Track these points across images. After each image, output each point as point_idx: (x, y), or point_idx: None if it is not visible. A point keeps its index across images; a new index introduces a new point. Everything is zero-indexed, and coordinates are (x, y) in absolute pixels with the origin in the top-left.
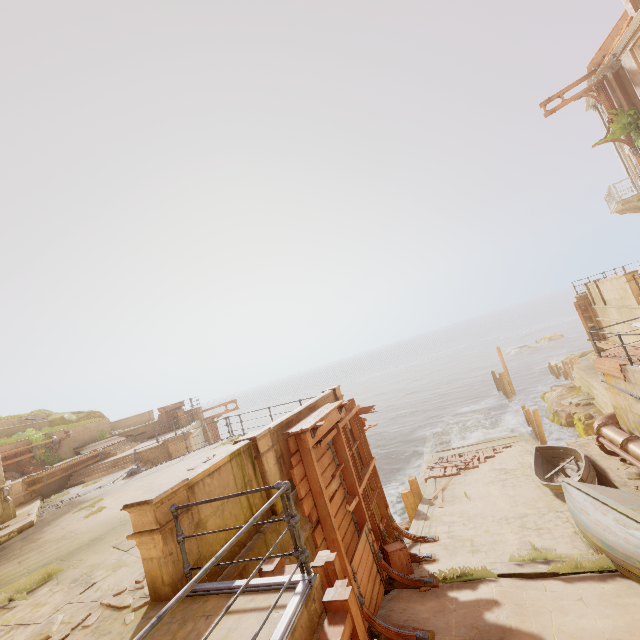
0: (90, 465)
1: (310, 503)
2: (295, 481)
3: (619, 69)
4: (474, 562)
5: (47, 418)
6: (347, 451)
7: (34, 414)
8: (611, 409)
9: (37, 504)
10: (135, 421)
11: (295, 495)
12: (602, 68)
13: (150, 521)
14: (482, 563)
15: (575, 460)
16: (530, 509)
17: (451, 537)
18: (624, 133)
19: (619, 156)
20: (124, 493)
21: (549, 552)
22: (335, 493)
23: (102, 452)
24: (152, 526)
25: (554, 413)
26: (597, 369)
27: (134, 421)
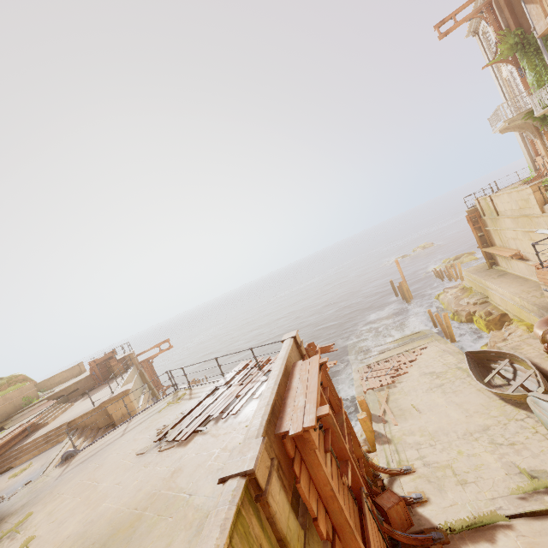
0: (17, 442)
1: (322, 514)
2: (304, 498)
3: None
4: (470, 499)
5: None
6: (331, 413)
7: None
8: (512, 306)
9: None
10: (65, 376)
11: (306, 515)
12: None
13: None
14: (481, 501)
15: (509, 362)
16: (487, 419)
17: (427, 465)
18: (511, 53)
19: (497, 80)
20: (59, 501)
21: (541, 475)
22: (331, 470)
23: (30, 425)
24: None
25: (454, 313)
26: (541, 280)
27: (64, 377)
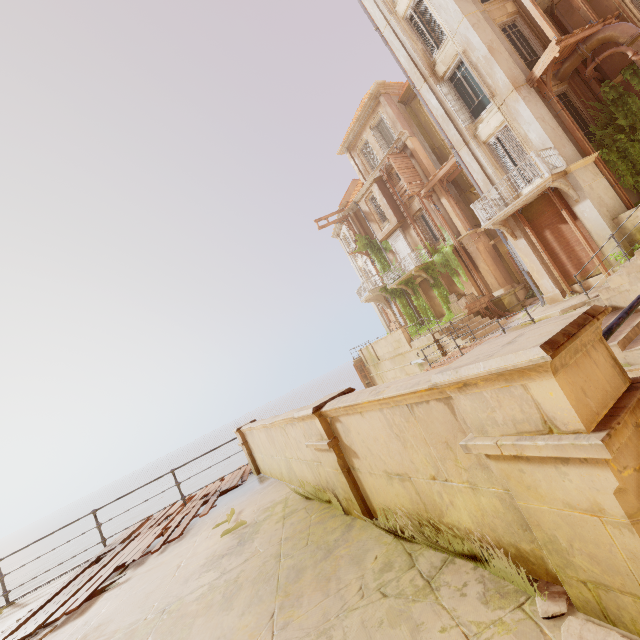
0: None
1: None
2: None
3: (356, 211)
4: None
5: None
6: None
7: None
8: None
9: None
10: None
11: None
12: (348, 208)
13: (608, 374)
14: None
15: None
16: None
17: None
18: (365, 249)
19: (356, 268)
20: None
21: None
22: None
23: None
24: (618, 386)
25: None
26: None
27: None
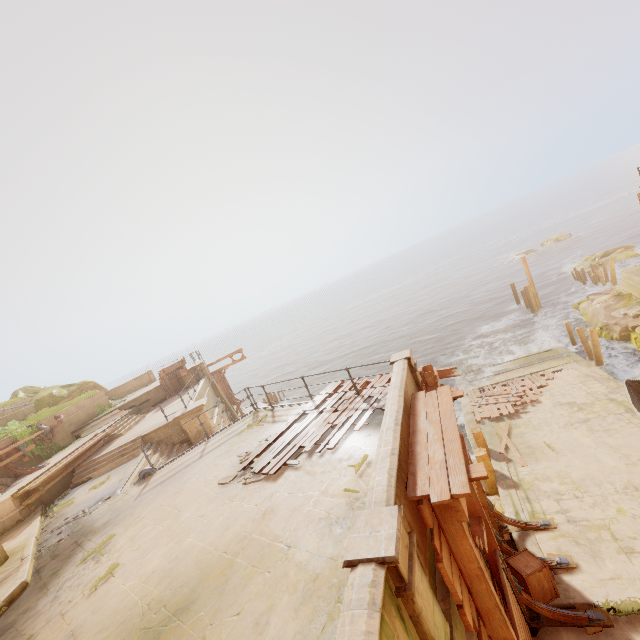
0: (94, 452)
1: (466, 596)
2: (448, 580)
3: None
4: None
5: (30, 403)
6: None
7: (12, 402)
8: None
9: (35, 529)
10: (135, 385)
11: (448, 600)
12: None
13: None
14: None
15: None
16: None
17: (572, 521)
18: None
19: None
20: (140, 525)
21: None
22: None
23: (104, 436)
24: None
25: (603, 327)
26: None
27: (134, 385)
